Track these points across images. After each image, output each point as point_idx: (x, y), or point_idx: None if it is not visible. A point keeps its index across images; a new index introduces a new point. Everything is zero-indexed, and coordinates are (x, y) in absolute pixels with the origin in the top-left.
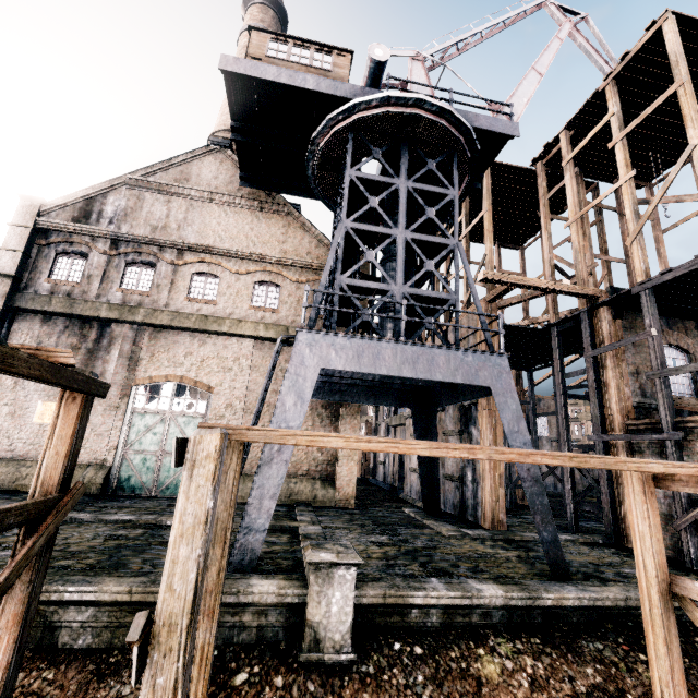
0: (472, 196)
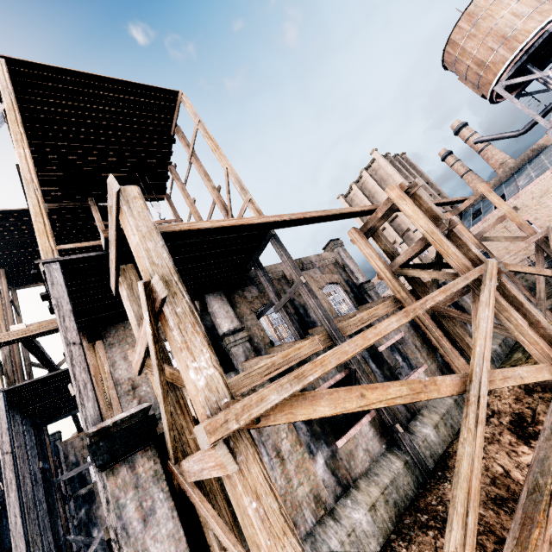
0: (5, 245)
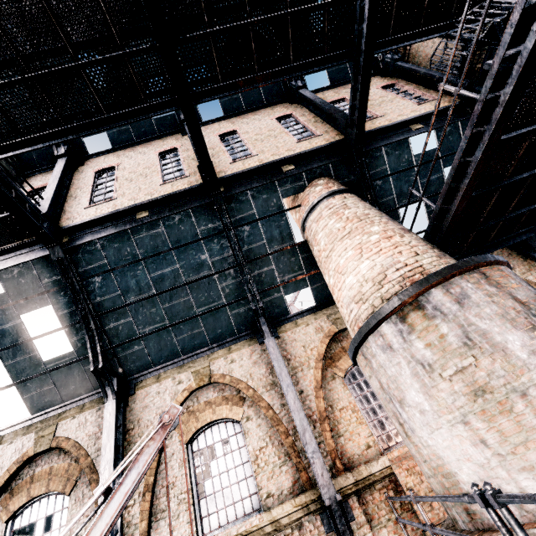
0: None
